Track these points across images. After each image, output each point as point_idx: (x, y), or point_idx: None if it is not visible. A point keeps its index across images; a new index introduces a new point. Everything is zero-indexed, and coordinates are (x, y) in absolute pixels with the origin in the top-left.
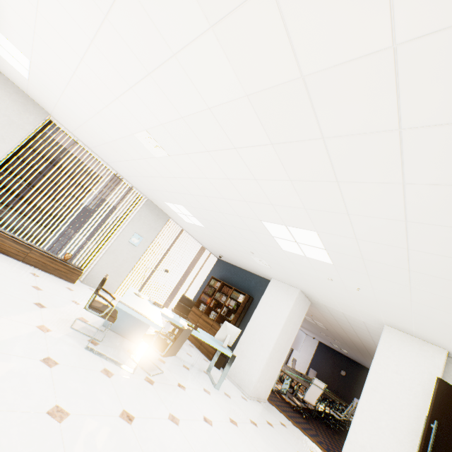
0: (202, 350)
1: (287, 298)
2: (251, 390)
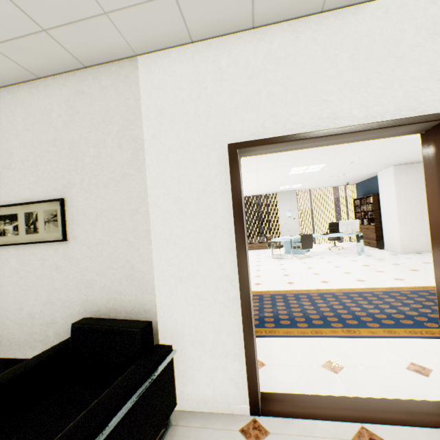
0: (370, 246)
1: (389, 178)
2: (400, 249)
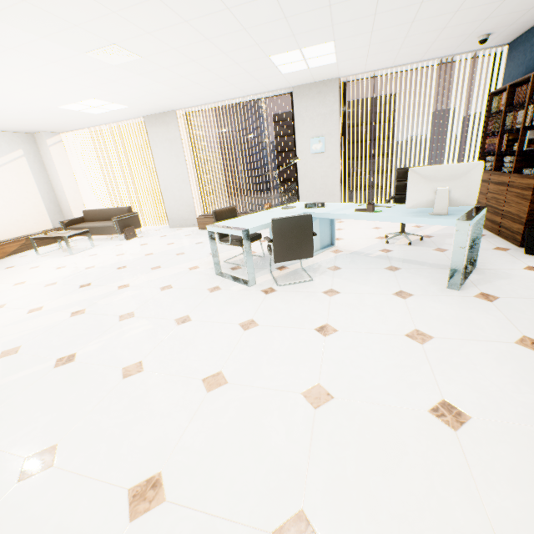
0: (502, 235)
1: None
2: None
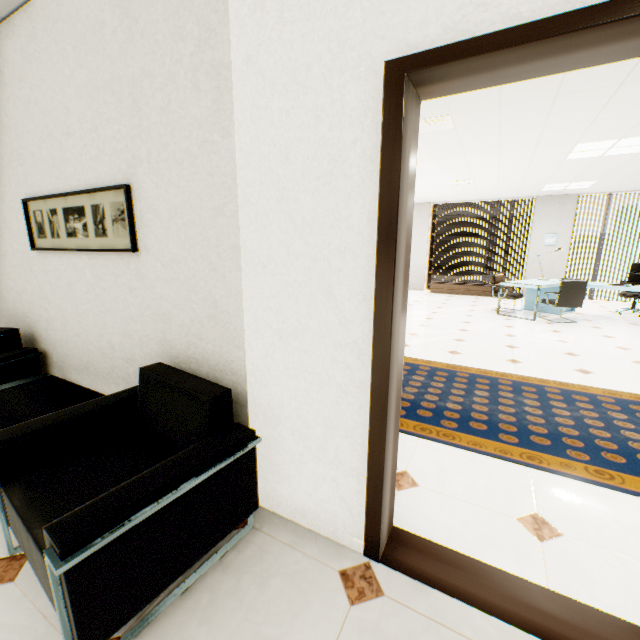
0: None
1: None
2: None
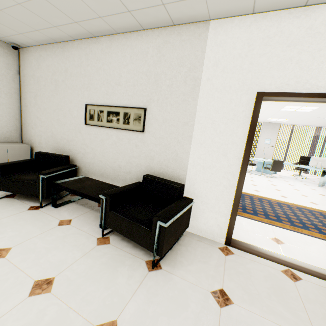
0: None
1: None
2: None
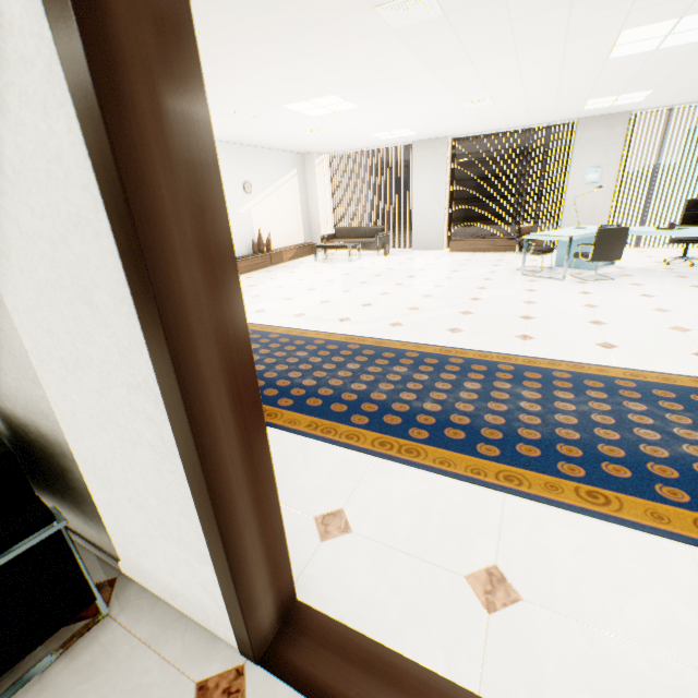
0: None
1: None
2: None
